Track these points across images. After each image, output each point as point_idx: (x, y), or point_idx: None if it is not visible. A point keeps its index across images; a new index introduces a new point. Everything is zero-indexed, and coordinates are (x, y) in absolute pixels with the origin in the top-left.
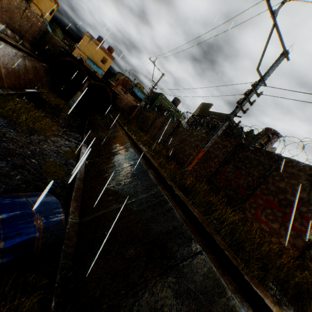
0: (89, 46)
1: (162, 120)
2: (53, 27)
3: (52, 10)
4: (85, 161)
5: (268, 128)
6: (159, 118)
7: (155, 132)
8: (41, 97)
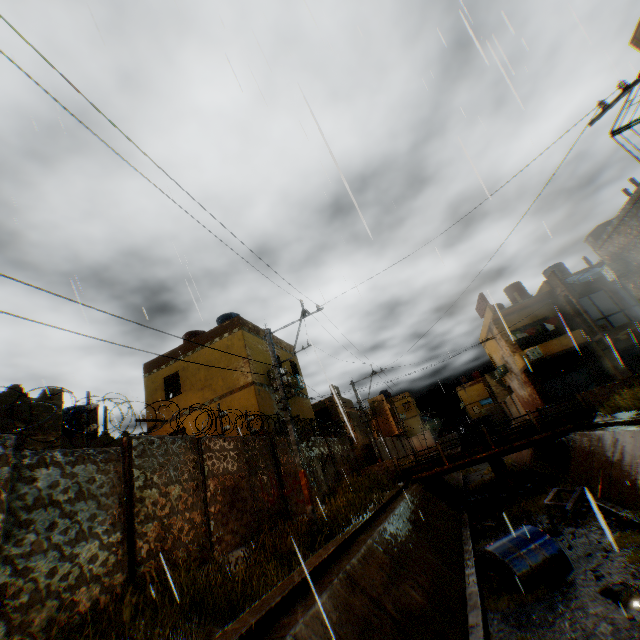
0: None
1: None
2: None
3: None
4: None
5: None
6: None
7: None
8: None
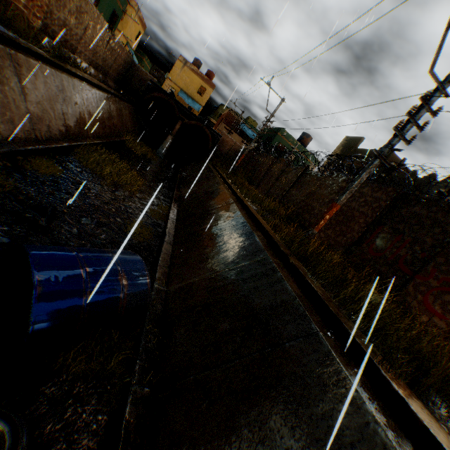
0: (183, 73)
1: (280, 166)
2: (139, 56)
3: (138, 34)
4: (175, 222)
5: None
6: (276, 164)
7: (270, 184)
8: (126, 146)
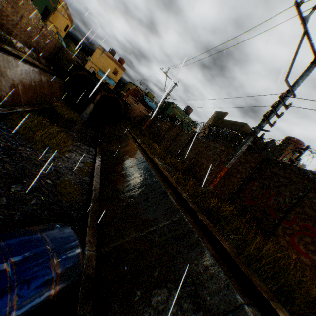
0: (101, 58)
1: (175, 130)
2: (67, 42)
3: (67, 26)
4: (99, 178)
5: (290, 137)
6: (172, 129)
7: (169, 143)
8: (56, 111)
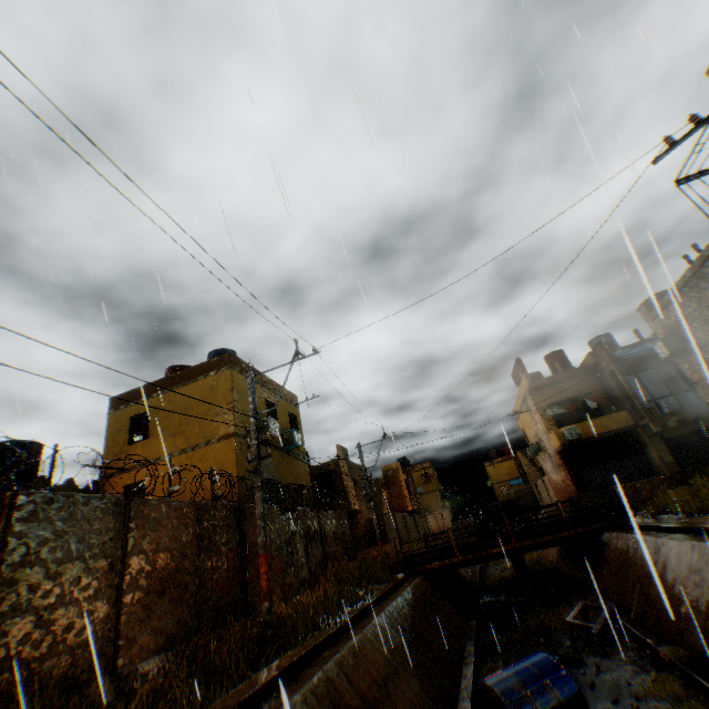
0: None
1: None
2: None
3: None
4: None
5: None
6: None
7: None
8: None
